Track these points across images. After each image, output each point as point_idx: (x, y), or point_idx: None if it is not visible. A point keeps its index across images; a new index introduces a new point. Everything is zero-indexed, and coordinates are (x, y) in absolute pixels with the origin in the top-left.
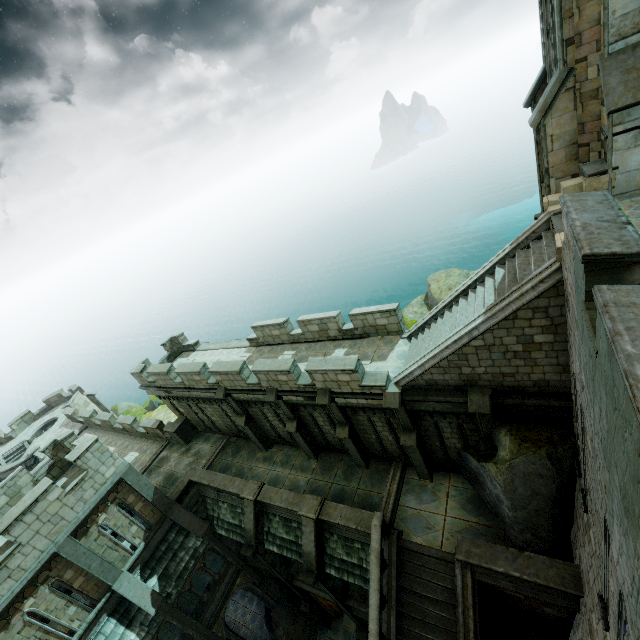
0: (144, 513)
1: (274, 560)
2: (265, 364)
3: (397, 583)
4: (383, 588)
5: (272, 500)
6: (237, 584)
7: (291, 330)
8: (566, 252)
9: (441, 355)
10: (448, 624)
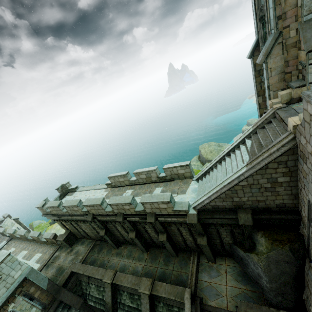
0: (41, 298)
1: None
2: (116, 199)
3: None
4: None
5: (122, 282)
6: None
7: (130, 178)
8: (308, 126)
9: (221, 191)
10: None
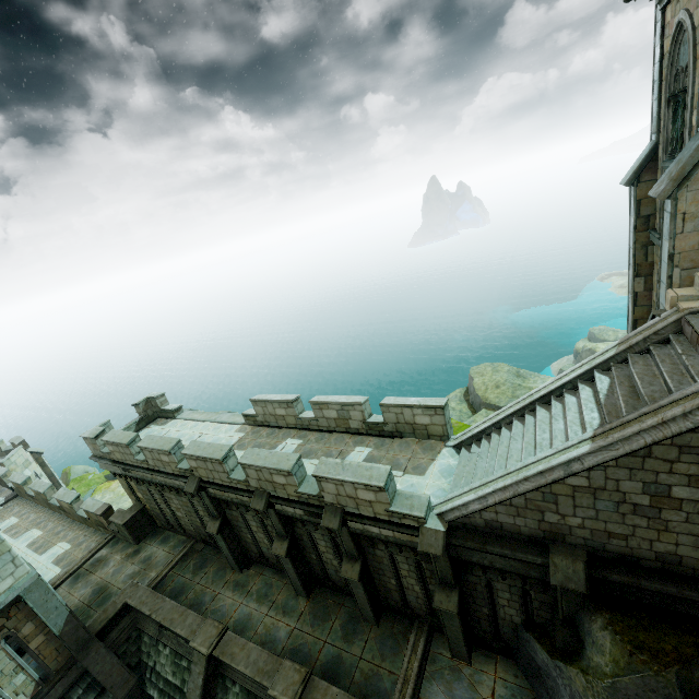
0: (43, 653)
1: None
2: (259, 456)
3: None
4: None
5: (234, 660)
6: None
7: (301, 411)
8: None
9: (516, 488)
10: None
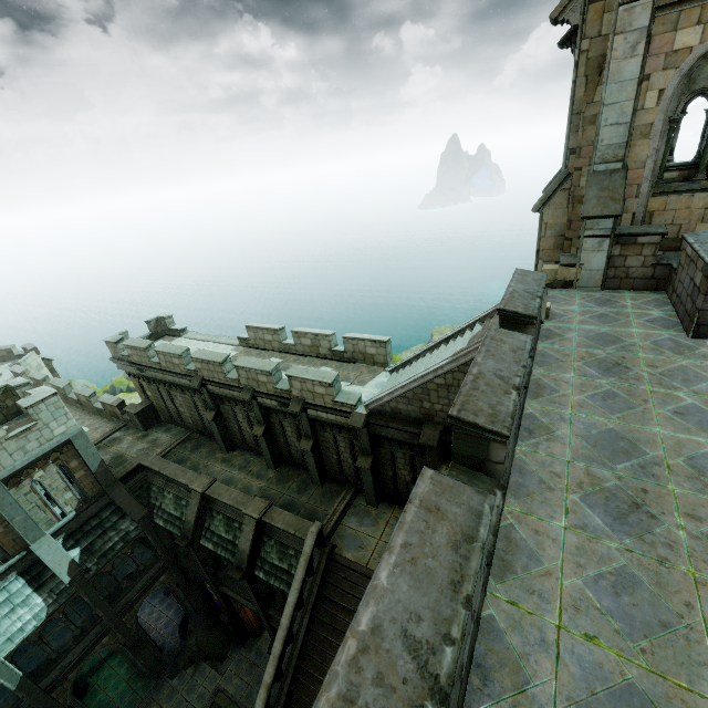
0: (83, 483)
1: (206, 559)
2: (249, 361)
3: (318, 590)
4: (304, 593)
5: (220, 496)
6: (161, 581)
7: (284, 339)
8: None
9: (409, 386)
10: None
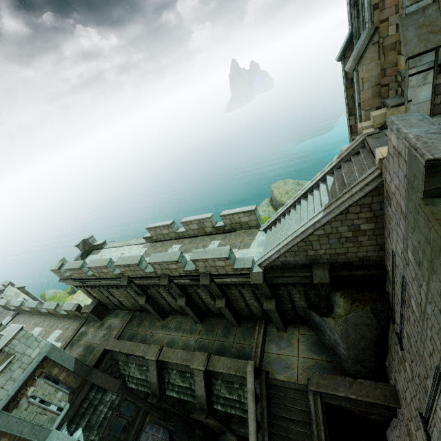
0: (67, 380)
1: (174, 402)
2: (158, 257)
3: (267, 411)
4: (257, 416)
5: (170, 359)
6: (146, 422)
7: (177, 229)
8: (392, 161)
9: (292, 242)
10: (306, 437)
